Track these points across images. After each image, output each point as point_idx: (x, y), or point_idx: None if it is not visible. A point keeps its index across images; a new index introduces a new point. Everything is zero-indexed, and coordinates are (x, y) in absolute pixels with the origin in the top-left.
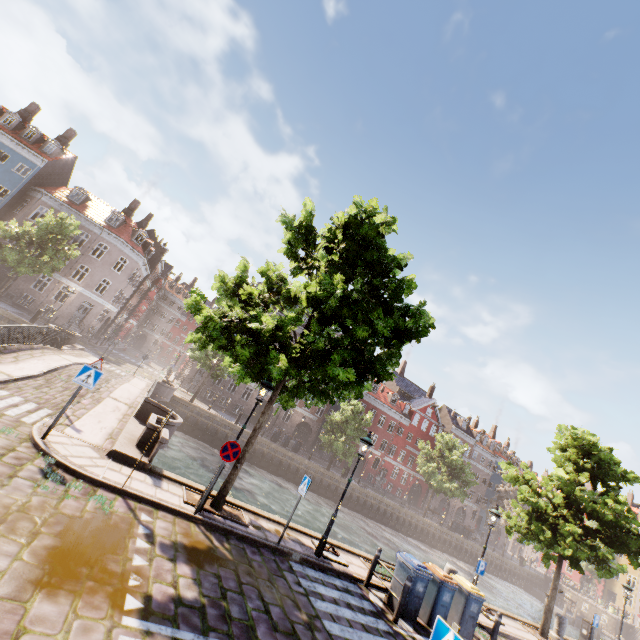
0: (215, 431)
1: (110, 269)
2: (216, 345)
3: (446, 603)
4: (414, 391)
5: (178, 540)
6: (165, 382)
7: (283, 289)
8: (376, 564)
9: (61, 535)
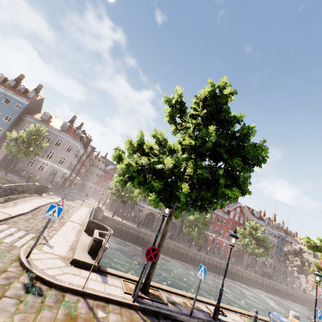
0: (127, 232)
1: (64, 151)
2: (136, 182)
3: None
4: None
5: None
6: (98, 208)
7: (167, 144)
8: None
9: None
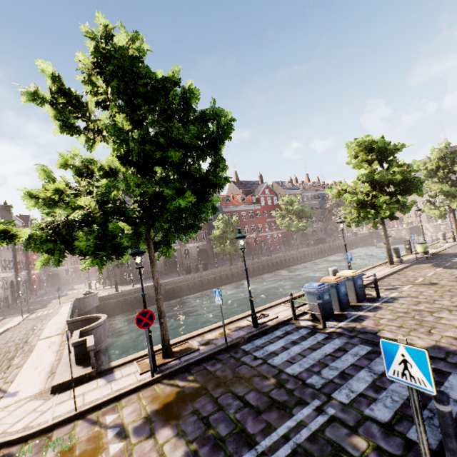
0: (148, 296)
1: None
2: (56, 255)
3: (344, 292)
4: (251, 186)
5: (149, 411)
6: (86, 294)
7: (93, 168)
8: (293, 303)
9: None
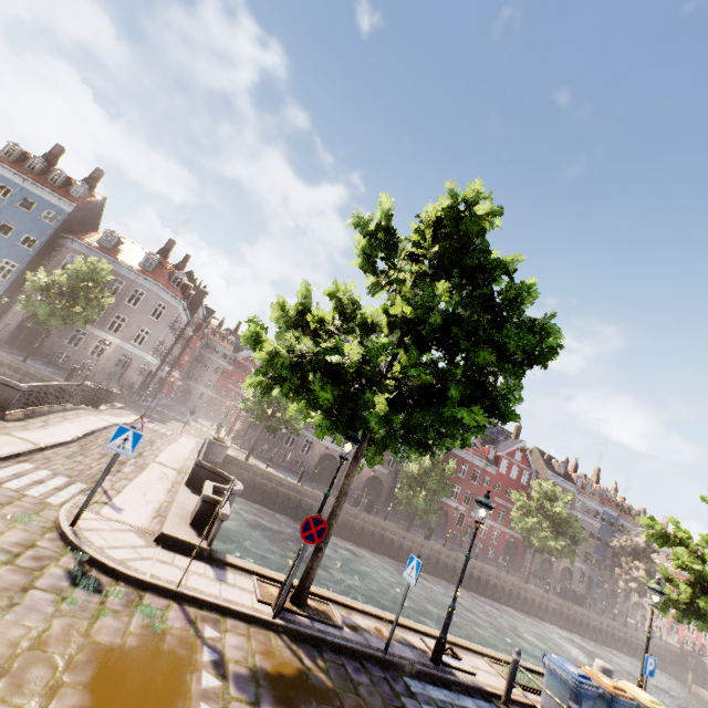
0: (275, 493)
1: (148, 317)
2: (286, 388)
3: None
4: (497, 433)
5: (257, 665)
6: (216, 439)
7: (358, 313)
8: (516, 672)
9: (93, 684)
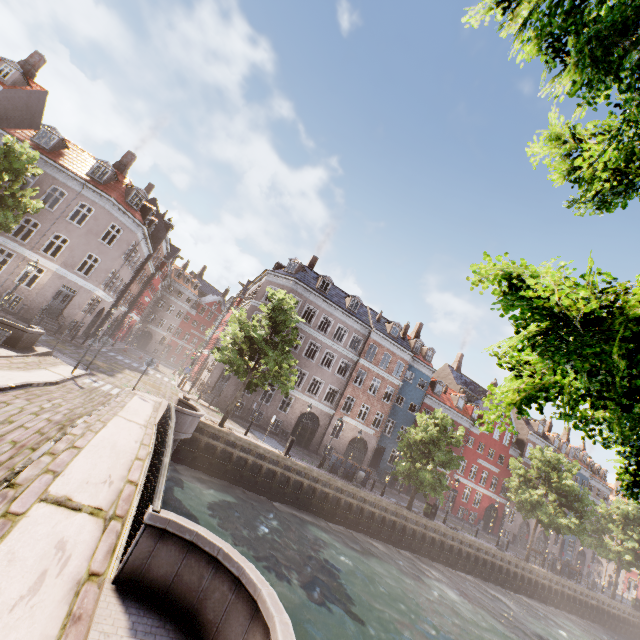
0: (258, 469)
1: (97, 240)
2: None
3: None
4: (475, 390)
5: None
6: (183, 402)
7: None
8: None
9: None
